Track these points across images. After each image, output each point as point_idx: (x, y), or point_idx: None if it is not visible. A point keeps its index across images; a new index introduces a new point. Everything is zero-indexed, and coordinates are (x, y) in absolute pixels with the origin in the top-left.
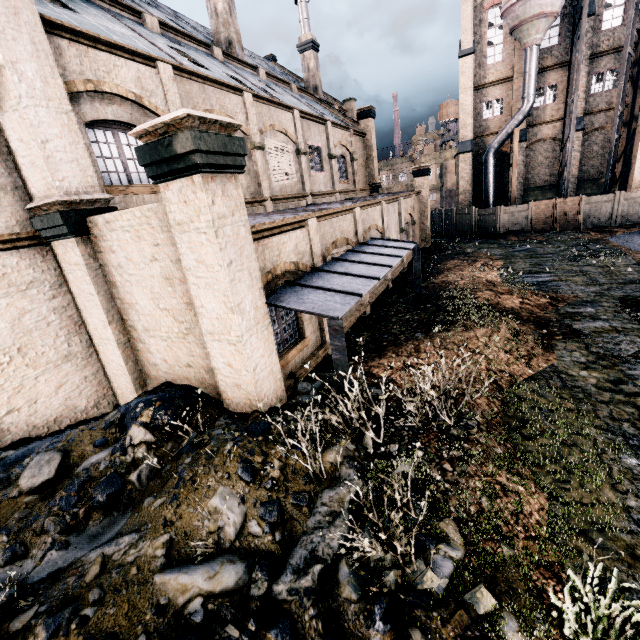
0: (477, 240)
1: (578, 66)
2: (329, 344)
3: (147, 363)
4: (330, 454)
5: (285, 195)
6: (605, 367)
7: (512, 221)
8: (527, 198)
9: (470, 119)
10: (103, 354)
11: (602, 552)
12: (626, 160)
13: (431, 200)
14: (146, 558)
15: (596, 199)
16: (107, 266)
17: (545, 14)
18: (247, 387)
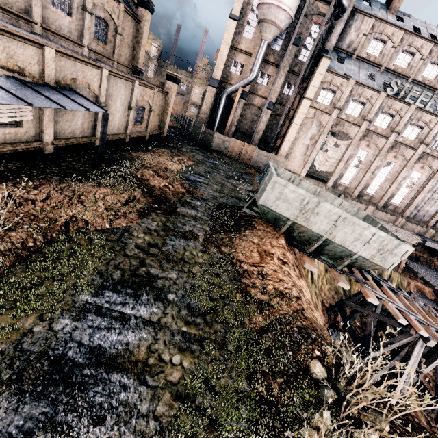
0: (197, 147)
1: (280, 70)
2: None
3: None
4: None
5: None
6: (159, 235)
7: (220, 145)
8: (236, 136)
9: (222, 66)
10: None
11: None
12: (283, 139)
13: (192, 111)
14: None
15: (262, 152)
16: None
17: (276, 24)
18: None
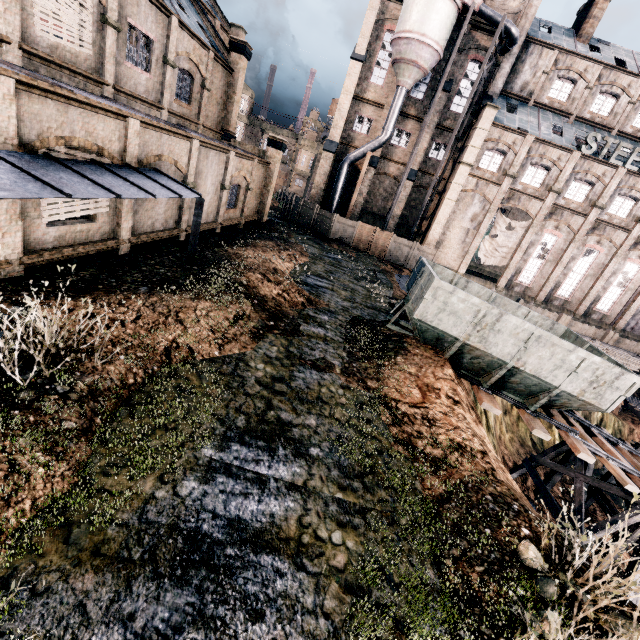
0: (309, 236)
1: (425, 126)
2: (7, 262)
3: None
4: None
5: (57, 59)
6: (283, 365)
7: (342, 231)
8: (363, 219)
9: (342, 123)
10: None
11: (64, 548)
12: (431, 221)
13: (297, 185)
14: None
15: (402, 241)
16: None
17: (418, 65)
18: None
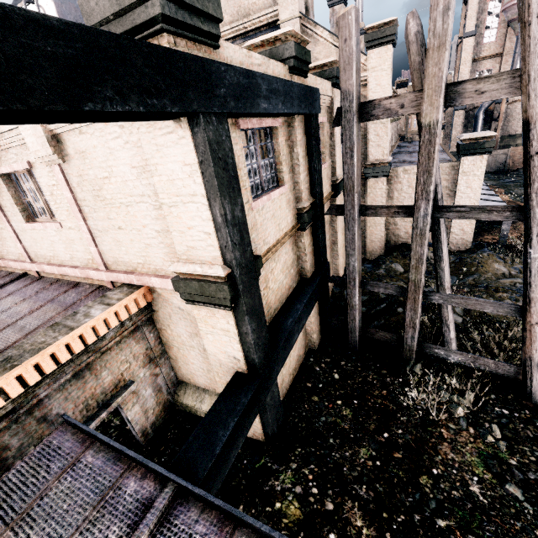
0: None
1: None
2: None
3: (392, 235)
4: (517, 258)
5: (391, 148)
6: None
7: (494, 161)
8: (501, 143)
9: None
10: (370, 231)
11: None
12: None
13: None
14: (489, 278)
15: None
16: (392, 190)
17: None
18: (468, 239)
